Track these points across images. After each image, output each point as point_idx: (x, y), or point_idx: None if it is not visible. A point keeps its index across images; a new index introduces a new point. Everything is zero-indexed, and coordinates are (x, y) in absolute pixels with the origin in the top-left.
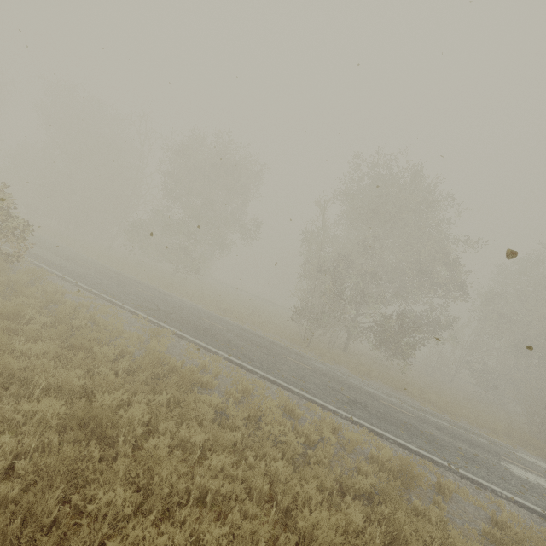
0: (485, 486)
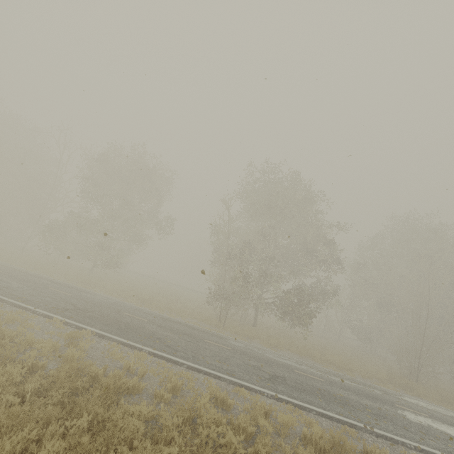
0: (397, 441)
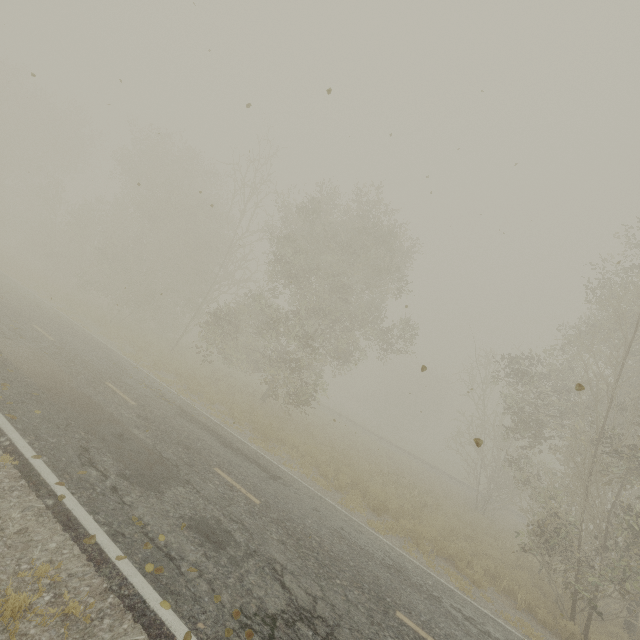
0: None
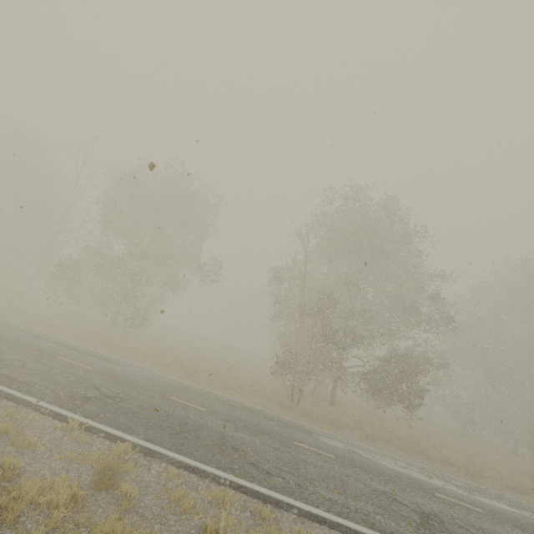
0: None
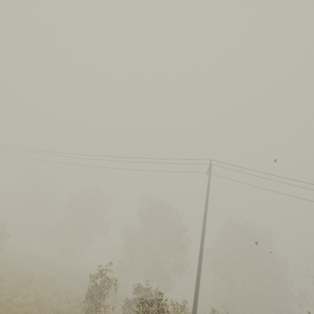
0: None
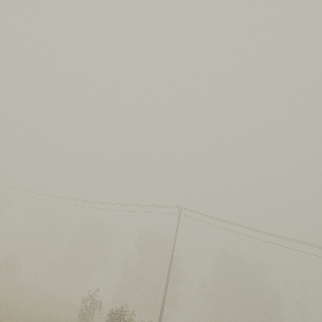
0: None
